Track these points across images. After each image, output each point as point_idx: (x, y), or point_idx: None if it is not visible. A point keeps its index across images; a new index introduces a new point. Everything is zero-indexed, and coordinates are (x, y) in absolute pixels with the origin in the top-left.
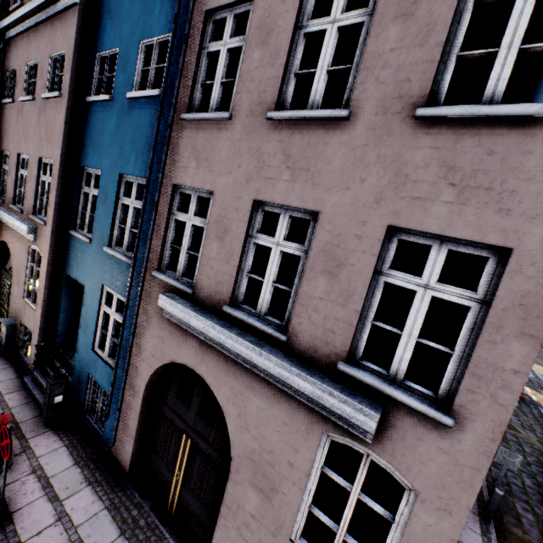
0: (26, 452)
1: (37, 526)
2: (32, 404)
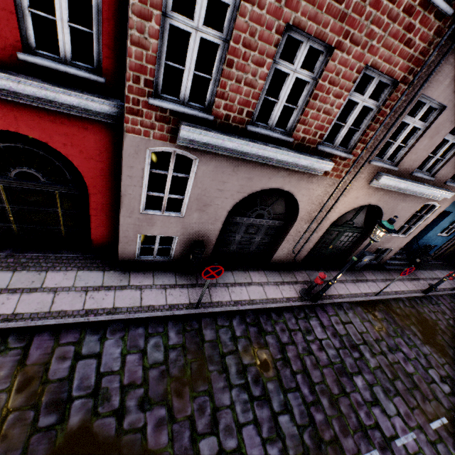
0: (424, 280)
1: (448, 284)
2: (398, 272)
